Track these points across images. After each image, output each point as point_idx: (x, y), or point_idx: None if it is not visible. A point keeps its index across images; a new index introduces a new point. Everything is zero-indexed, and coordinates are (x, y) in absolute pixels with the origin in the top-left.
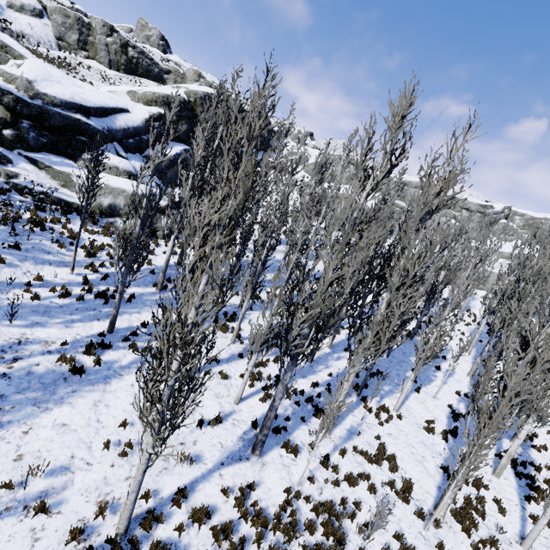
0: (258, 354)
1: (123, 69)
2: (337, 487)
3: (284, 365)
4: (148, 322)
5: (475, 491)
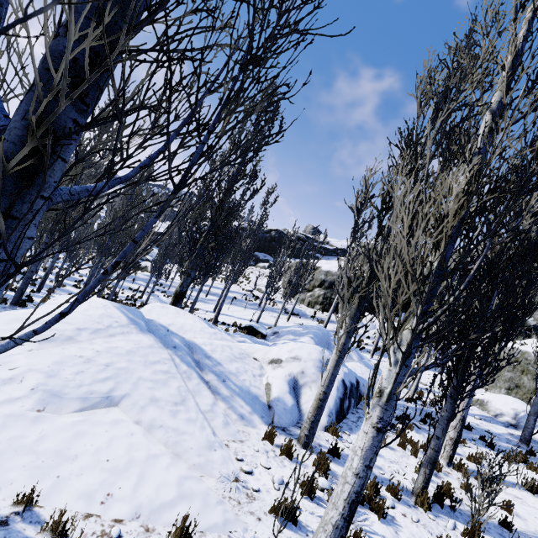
0: None
1: None
2: None
3: None
4: None
5: None
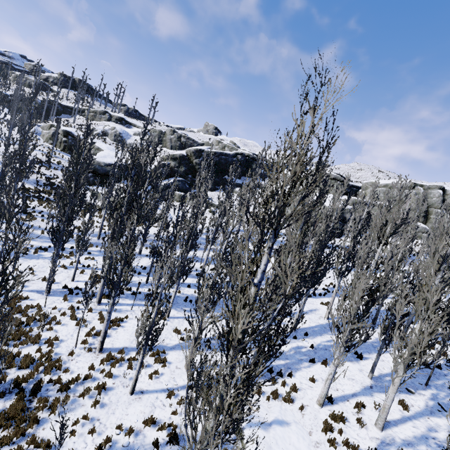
0: (80, 253)
1: (177, 148)
2: (63, 316)
3: (52, 242)
4: (74, 247)
5: (153, 363)
